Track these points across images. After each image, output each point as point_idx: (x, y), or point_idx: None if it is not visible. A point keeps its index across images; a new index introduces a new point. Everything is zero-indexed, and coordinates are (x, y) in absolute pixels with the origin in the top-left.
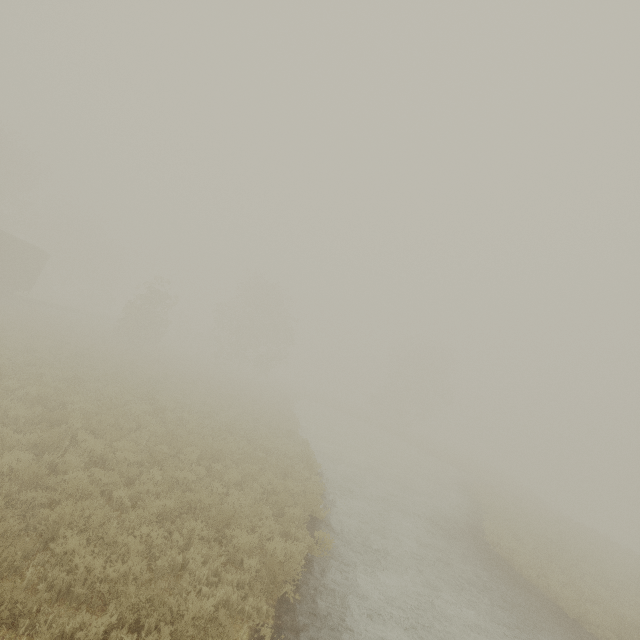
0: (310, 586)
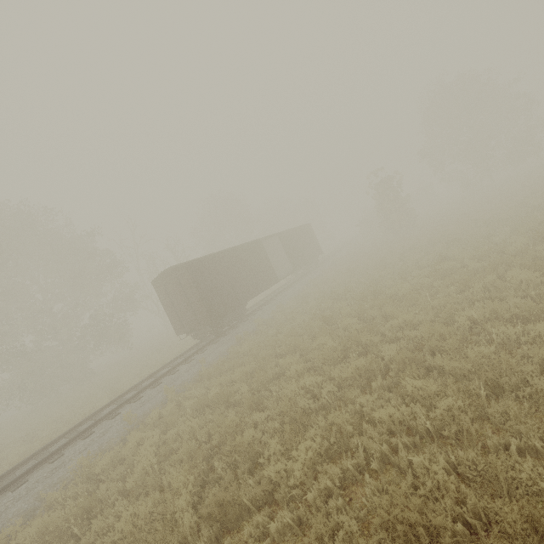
0: None
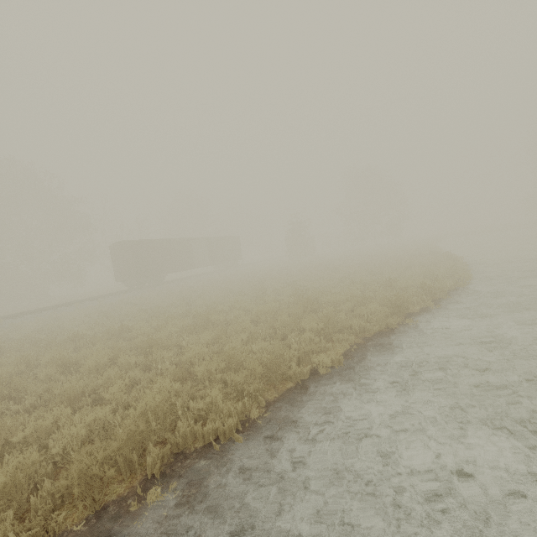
0: (459, 295)
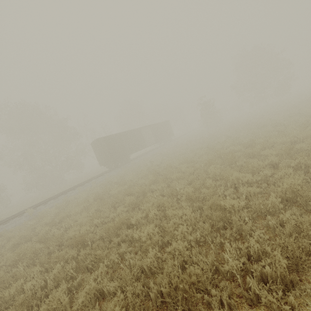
0: None
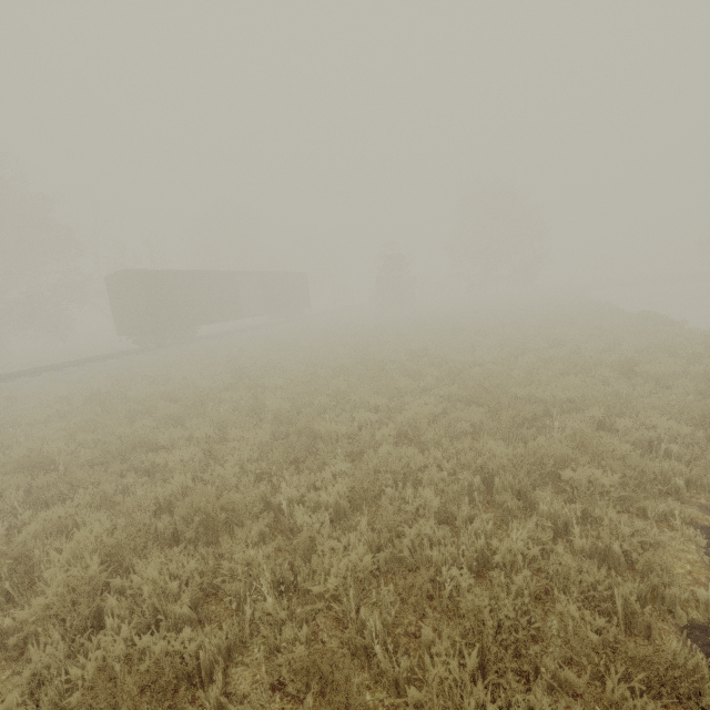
0: None
